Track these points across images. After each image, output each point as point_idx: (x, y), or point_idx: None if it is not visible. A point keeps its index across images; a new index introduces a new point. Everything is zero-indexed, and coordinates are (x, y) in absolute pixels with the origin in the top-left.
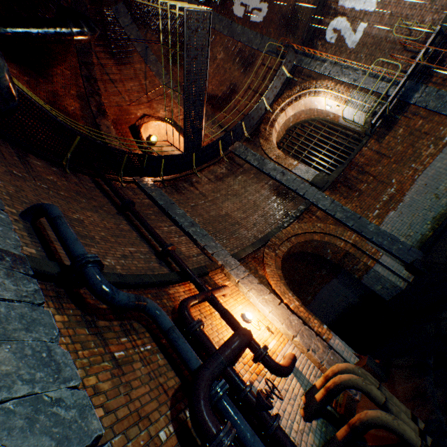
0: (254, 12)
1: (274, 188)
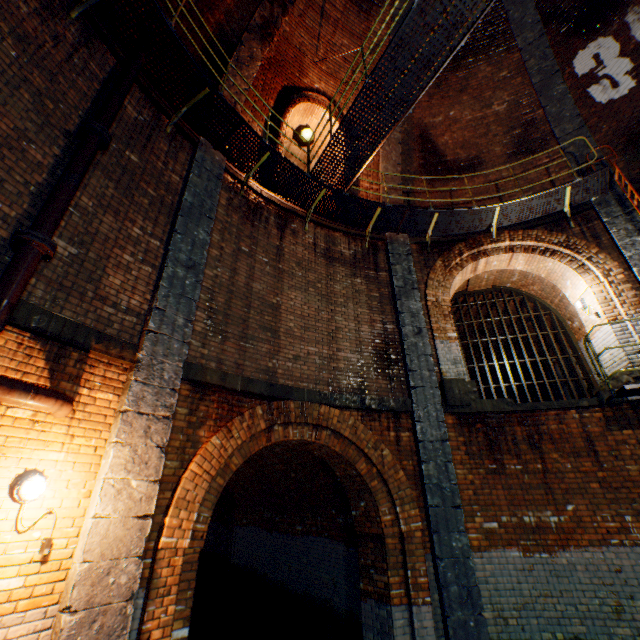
0: (604, 81)
1: (386, 338)
